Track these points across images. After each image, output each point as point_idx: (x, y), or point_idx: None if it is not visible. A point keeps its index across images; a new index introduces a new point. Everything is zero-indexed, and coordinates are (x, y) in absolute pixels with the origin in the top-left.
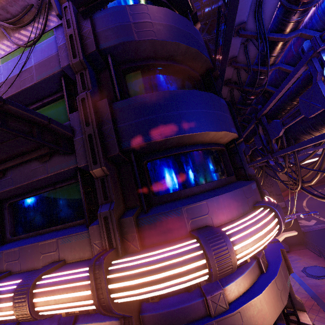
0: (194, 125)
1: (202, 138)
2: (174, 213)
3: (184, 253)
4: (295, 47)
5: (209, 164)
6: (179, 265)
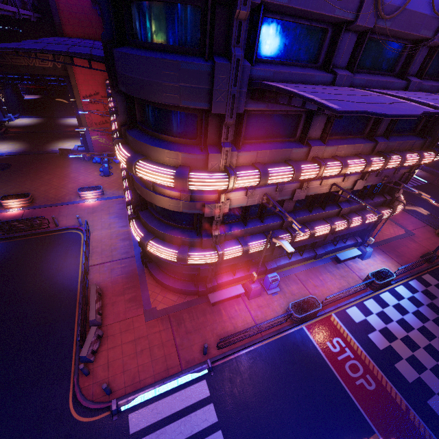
0: None
1: None
2: None
3: None
4: None
5: None
6: None
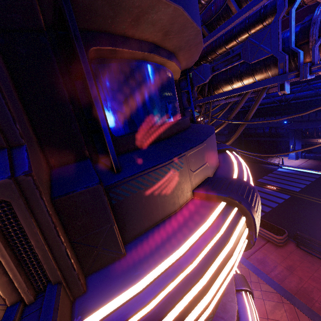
0: (192, 2)
1: (186, 42)
2: (176, 165)
3: (229, 230)
4: None
5: (175, 94)
6: (230, 254)
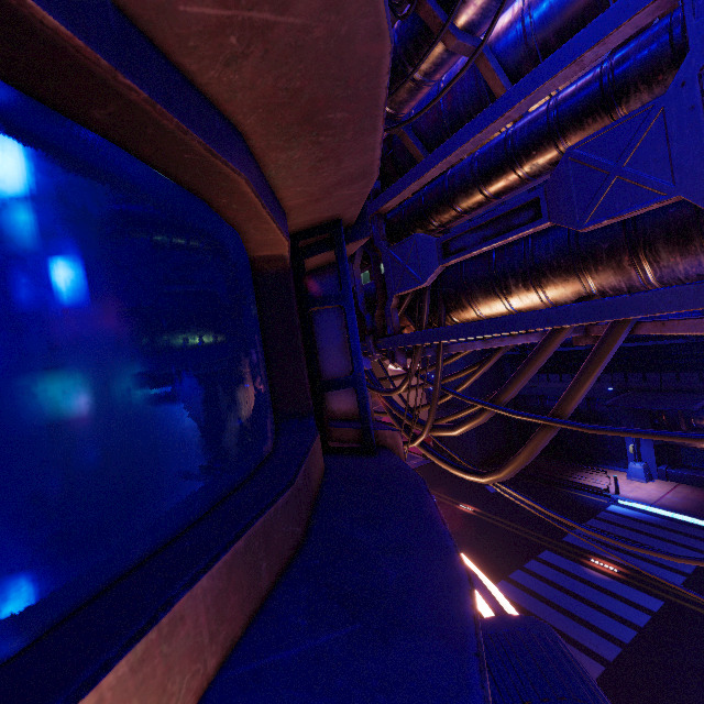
0: None
1: None
2: None
3: None
4: (542, 6)
5: (168, 328)
6: None
